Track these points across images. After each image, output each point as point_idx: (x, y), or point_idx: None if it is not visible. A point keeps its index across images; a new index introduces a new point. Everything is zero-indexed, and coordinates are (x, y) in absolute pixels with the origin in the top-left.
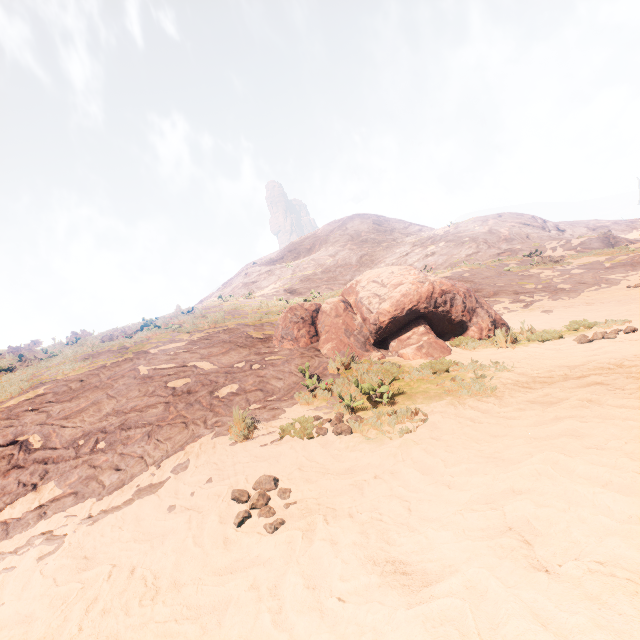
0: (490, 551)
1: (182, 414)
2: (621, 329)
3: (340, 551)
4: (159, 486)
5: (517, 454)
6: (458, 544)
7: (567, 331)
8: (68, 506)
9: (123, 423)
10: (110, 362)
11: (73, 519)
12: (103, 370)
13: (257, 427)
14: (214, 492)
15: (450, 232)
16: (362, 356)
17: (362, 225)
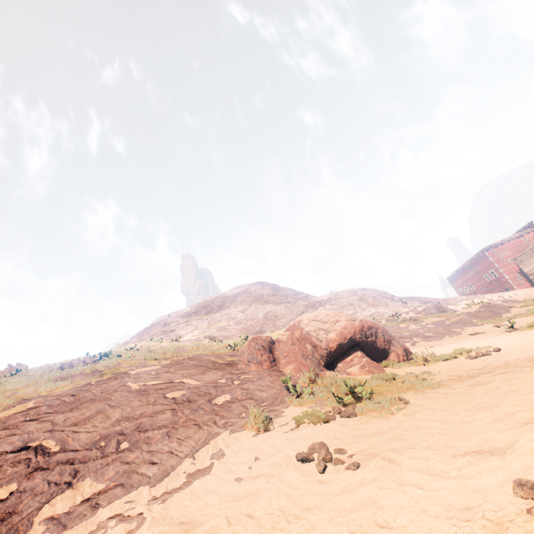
0: (527, 430)
1: (191, 418)
2: (490, 350)
3: (428, 459)
4: (208, 469)
5: (492, 403)
6: (505, 434)
7: (455, 355)
8: (121, 495)
9: (138, 426)
10: (94, 380)
11: (136, 503)
12: (91, 386)
13: (268, 422)
14: (272, 463)
15: (332, 298)
16: (319, 374)
17: (263, 290)
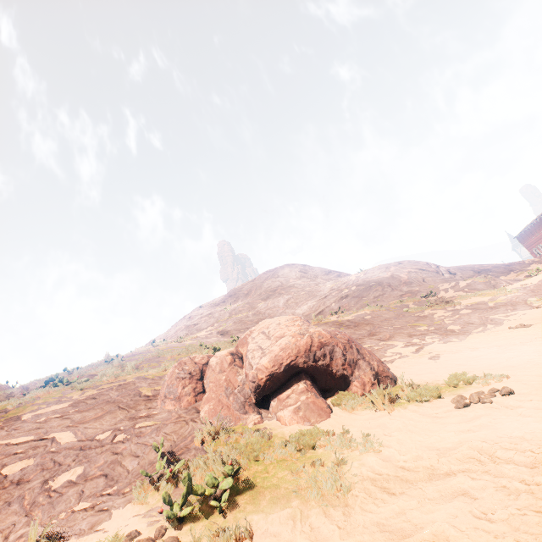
0: None
1: None
2: (498, 388)
3: None
4: None
5: None
6: None
7: (448, 387)
8: None
9: None
10: None
11: None
12: None
13: None
14: None
15: (360, 277)
16: (239, 420)
17: (290, 273)
